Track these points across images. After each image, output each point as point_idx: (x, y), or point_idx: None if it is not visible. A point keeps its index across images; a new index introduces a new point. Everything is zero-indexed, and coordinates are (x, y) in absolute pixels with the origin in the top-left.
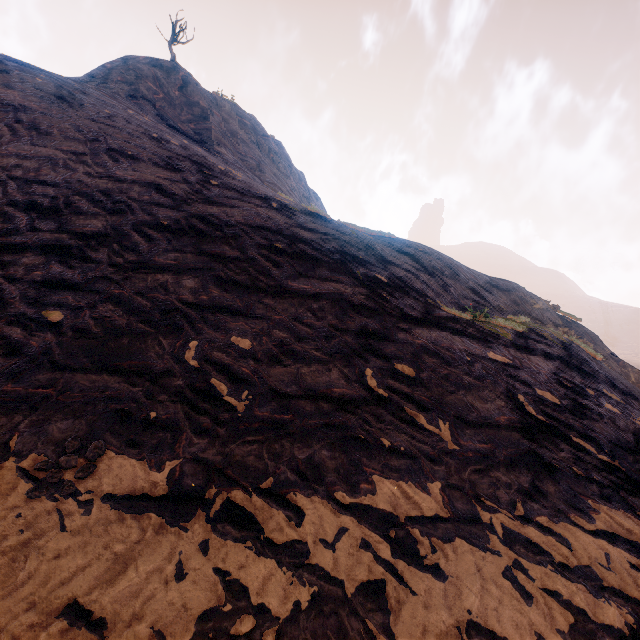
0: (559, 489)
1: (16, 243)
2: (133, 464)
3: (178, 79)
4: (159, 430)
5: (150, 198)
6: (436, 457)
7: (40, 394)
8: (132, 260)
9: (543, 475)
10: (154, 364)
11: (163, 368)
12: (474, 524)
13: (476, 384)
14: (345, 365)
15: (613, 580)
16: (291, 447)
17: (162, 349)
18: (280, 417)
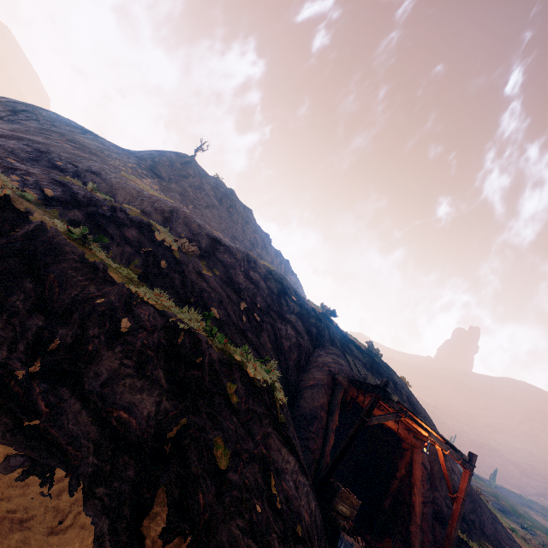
0: None
1: None
2: None
3: (184, 161)
4: None
5: (20, 134)
6: None
7: None
8: None
9: None
10: None
11: None
12: None
13: None
14: None
15: None
16: None
17: None
18: None
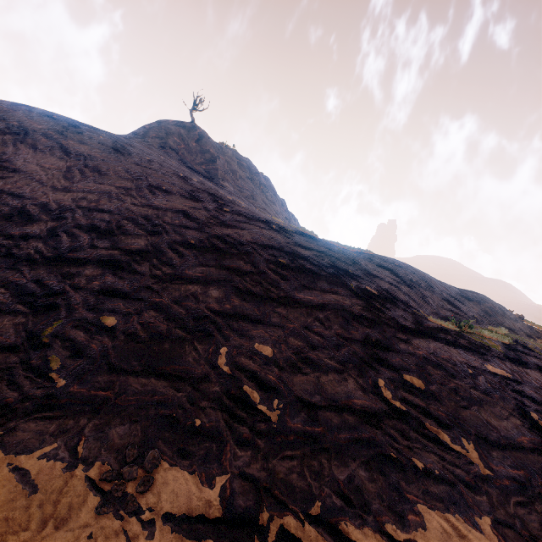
0: None
1: (80, 258)
2: (186, 478)
3: (196, 135)
4: (205, 439)
5: (180, 222)
6: (473, 484)
7: (100, 396)
8: (168, 272)
9: None
10: (193, 369)
11: (201, 373)
12: None
13: (485, 399)
14: (358, 375)
15: None
16: (329, 465)
17: (198, 354)
18: (312, 429)
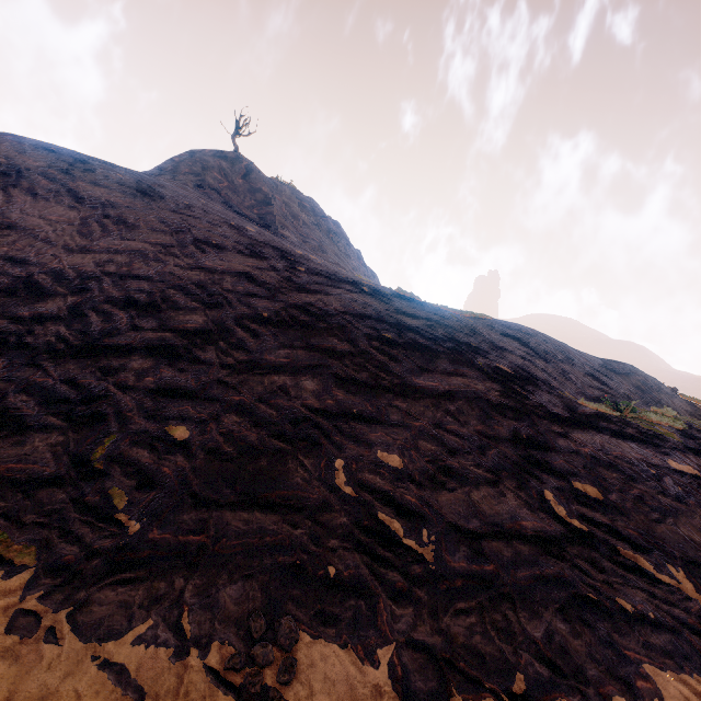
0: None
1: (120, 345)
2: (338, 654)
3: (242, 168)
4: (347, 595)
5: (244, 288)
6: (700, 628)
7: (193, 543)
8: (243, 359)
9: None
10: (305, 494)
11: (318, 499)
12: None
13: (680, 507)
14: (517, 486)
15: None
16: (516, 618)
17: (307, 472)
18: (481, 569)
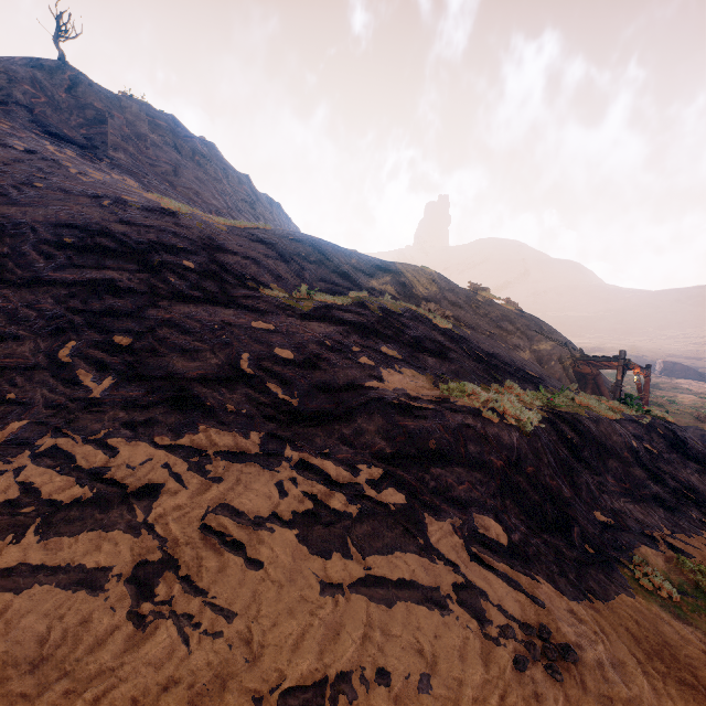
0: (180, 420)
1: None
2: None
3: (65, 80)
4: None
5: None
6: (59, 404)
7: None
8: None
9: (178, 411)
10: None
11: None
12: (20, 446)
13: (201, 348)
14: (48, 340)
15: (122, 474)
16: None
17: None
18: None
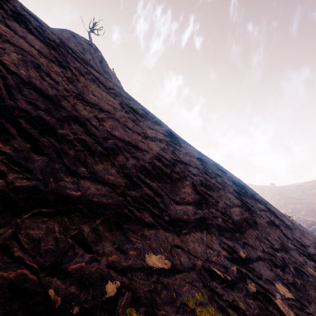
0: None
1: (240, 220)
2: None
3: (99, 56)
4: None
5: (214, 171)
6: None
7: None
8: (266, 221)
9: None
10: None
11: None
12: None
13: None
14: None
15: None
16: None
17: None
18: None
